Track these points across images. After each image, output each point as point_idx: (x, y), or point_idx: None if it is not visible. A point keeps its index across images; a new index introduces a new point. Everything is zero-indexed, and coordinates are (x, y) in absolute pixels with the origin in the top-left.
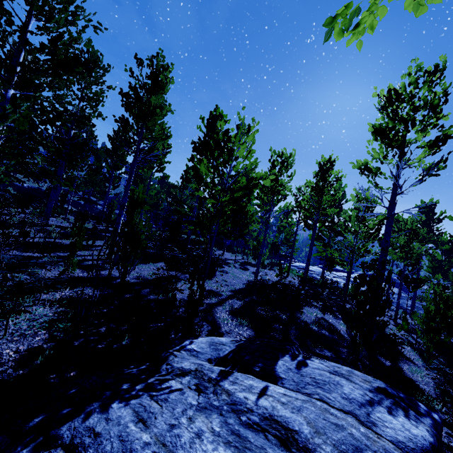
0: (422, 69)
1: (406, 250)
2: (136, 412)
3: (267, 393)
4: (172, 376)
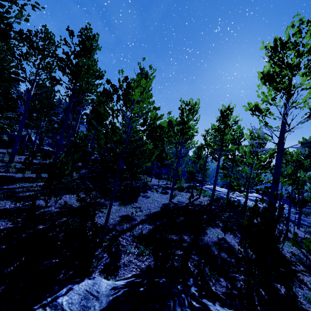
0: (304, 22)
1: (293, 177)
2: None
3: None
4: None
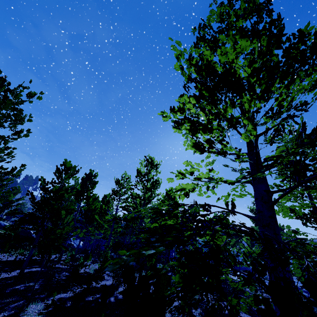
0: None
1: None
2: None
3: None
4: None
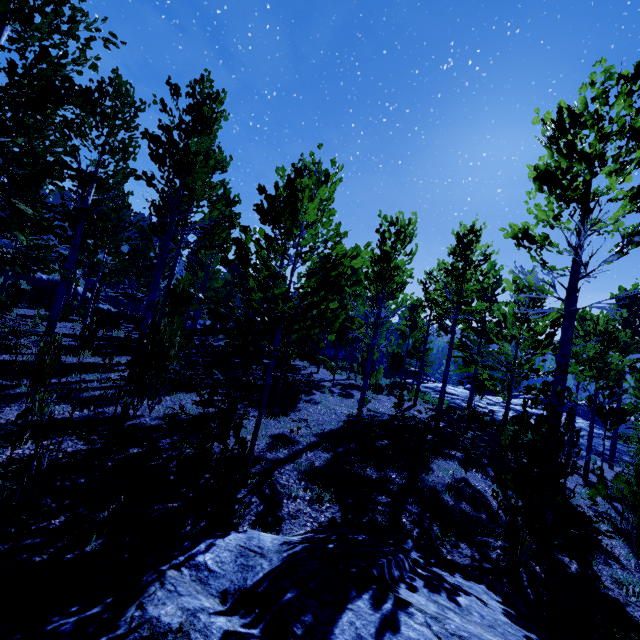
0: (613, 76)
1: (599, 365)
2: None
3: None
4: None
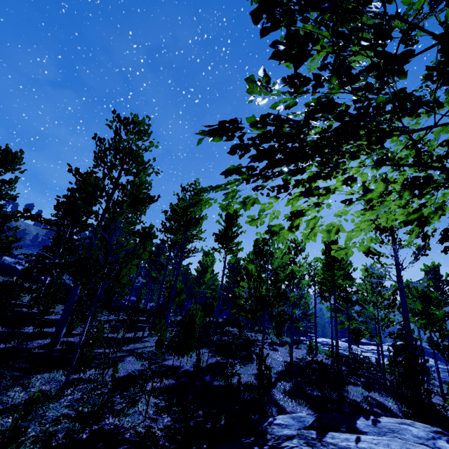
0: None
1: (426, 316)
2: None
3: (361, 440)
4: (281, 440)
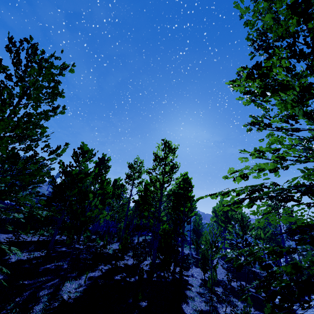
0: None
1: (276, 242)
2: (302, 311)
3: None
4: None
